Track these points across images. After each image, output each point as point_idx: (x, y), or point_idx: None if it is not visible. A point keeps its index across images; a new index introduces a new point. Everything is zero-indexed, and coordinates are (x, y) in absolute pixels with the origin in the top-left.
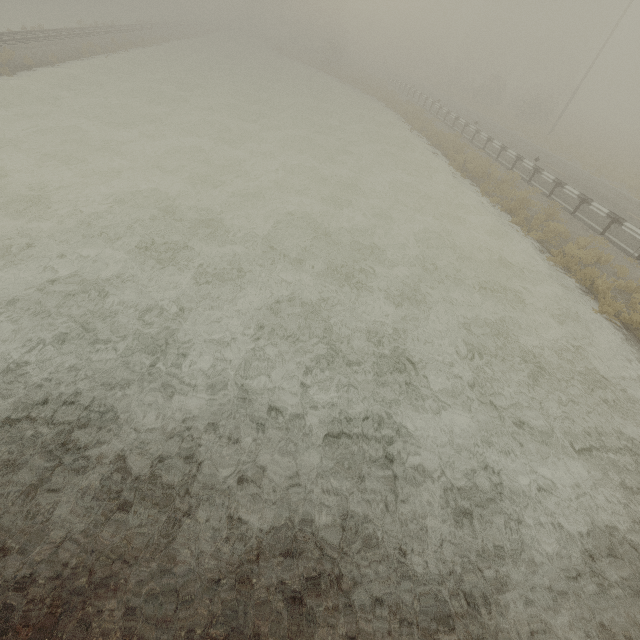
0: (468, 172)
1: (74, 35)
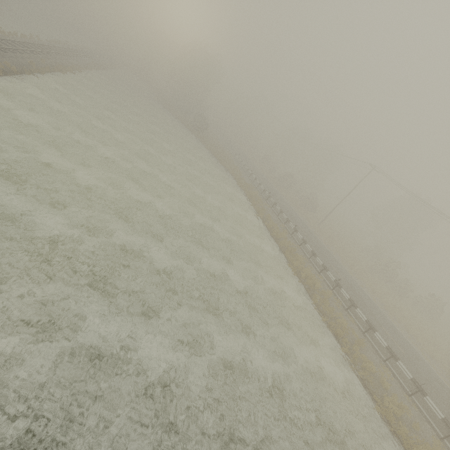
0: (301, 277)
1: None
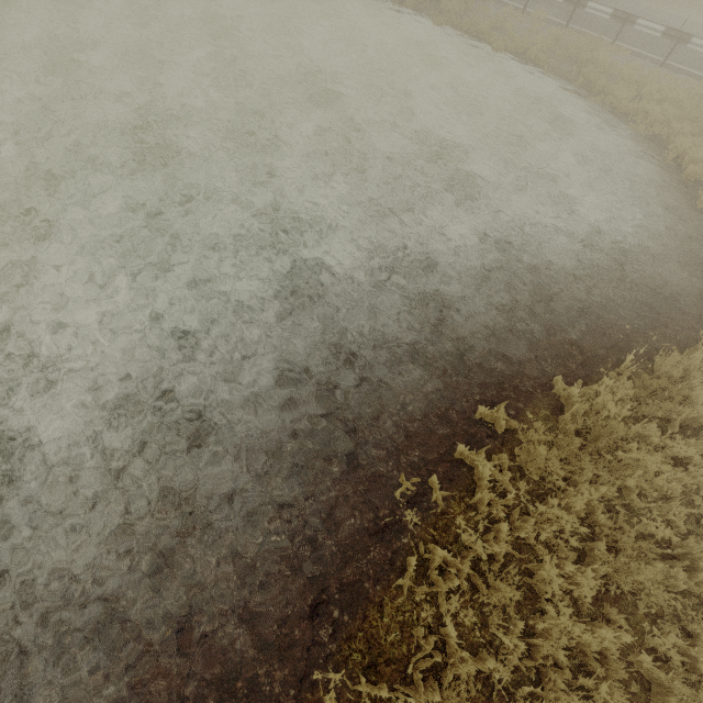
0: None
1: None
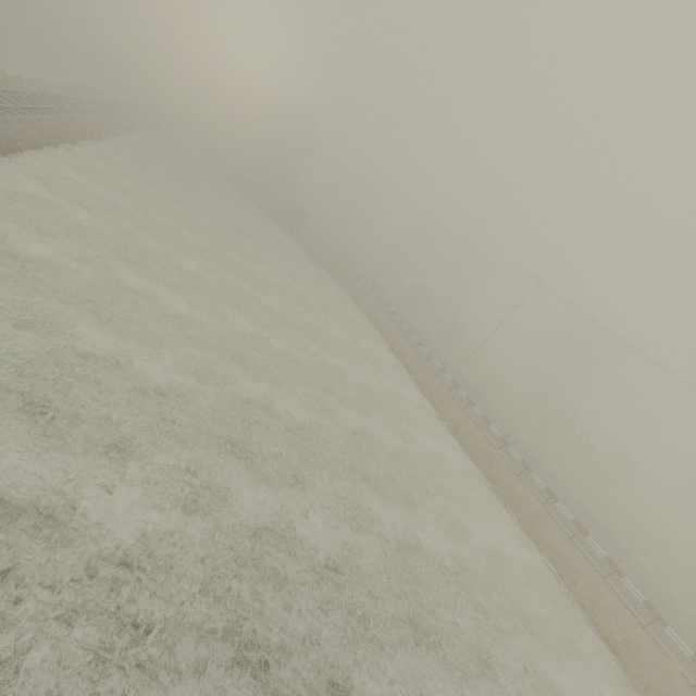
0: (459, 434)
1: (4, 108)
